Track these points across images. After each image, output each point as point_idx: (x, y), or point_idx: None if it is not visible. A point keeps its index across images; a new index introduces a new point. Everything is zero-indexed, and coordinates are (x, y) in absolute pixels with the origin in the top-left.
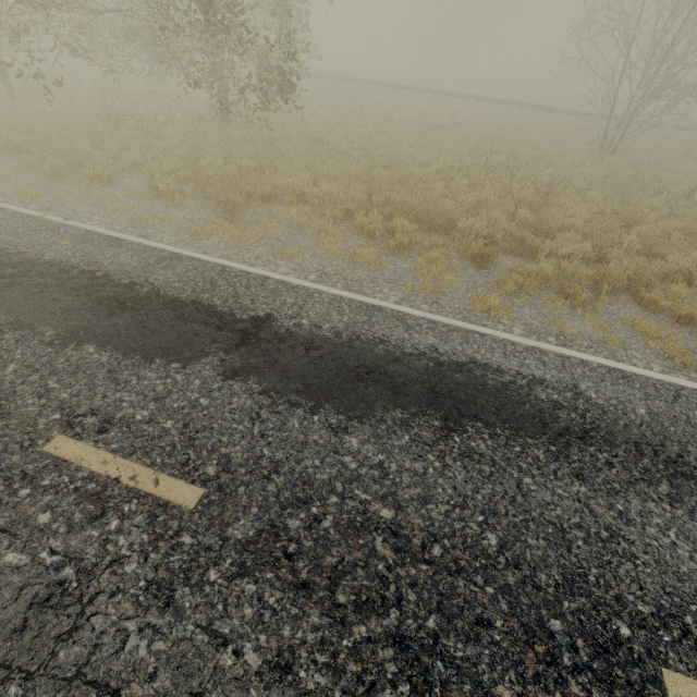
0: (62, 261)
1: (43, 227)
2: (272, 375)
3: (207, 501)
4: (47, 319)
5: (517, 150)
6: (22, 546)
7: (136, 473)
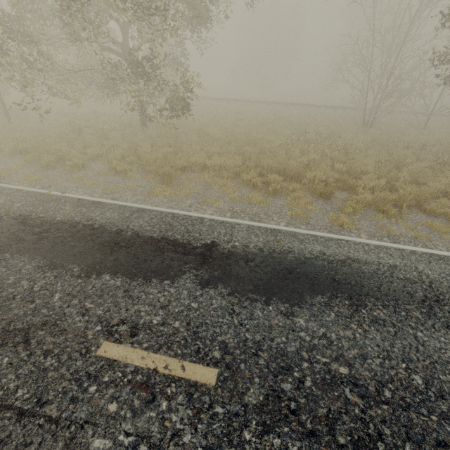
0: (69, 220)
1: (49, 199)
2: (231, 281)
3: (222, 378)
4: (71, 260)
5: (318, 130)
6: (103, 432)
7: (167, 363)
